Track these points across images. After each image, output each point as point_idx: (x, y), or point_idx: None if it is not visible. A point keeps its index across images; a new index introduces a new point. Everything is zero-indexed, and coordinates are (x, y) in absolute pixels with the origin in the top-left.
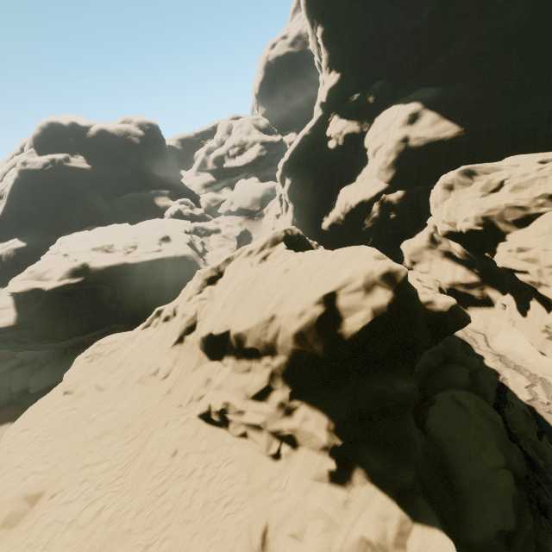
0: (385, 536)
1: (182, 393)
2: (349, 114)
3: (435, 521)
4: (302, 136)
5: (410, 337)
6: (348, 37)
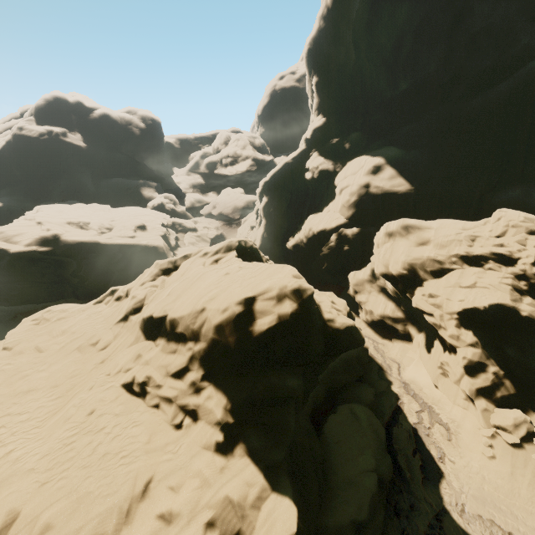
0: (246, 498)
1: (113, 364)
2: (328, 153)
3: (289, 492)
4: (284, 163)
5: (306, 344)
6: (337, 90)
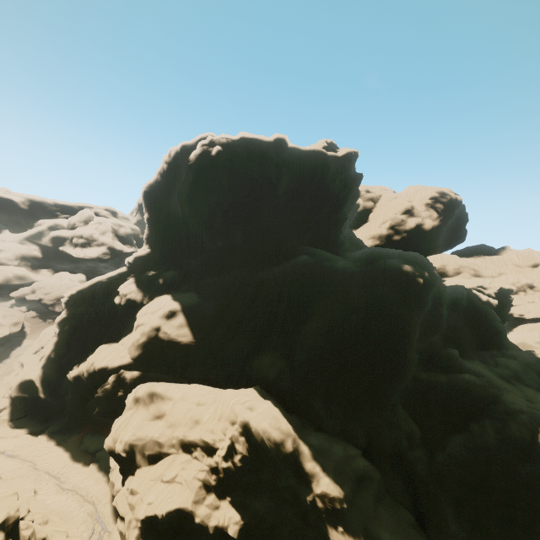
0: None
1: None
2: (144, 282)
3: None
4: (97, 281)
5: None
6: (165, 230)
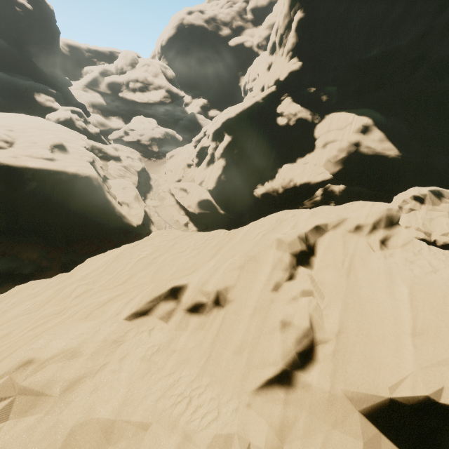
0: None
1: None
2: (301, 102)
3: None
4: (255, 101)
5: None
6: (319, 35)
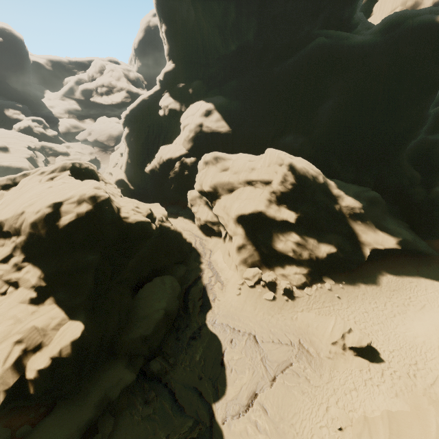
0: (49, 325)
1: None
2: (177, 95)
3: (81, 318)
4: (141, 99)
5: (101, 232)
6: (182, 41)
